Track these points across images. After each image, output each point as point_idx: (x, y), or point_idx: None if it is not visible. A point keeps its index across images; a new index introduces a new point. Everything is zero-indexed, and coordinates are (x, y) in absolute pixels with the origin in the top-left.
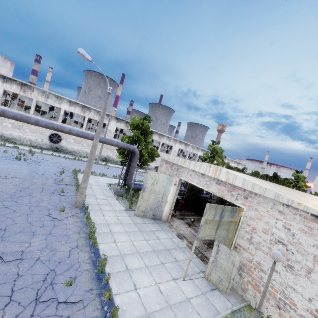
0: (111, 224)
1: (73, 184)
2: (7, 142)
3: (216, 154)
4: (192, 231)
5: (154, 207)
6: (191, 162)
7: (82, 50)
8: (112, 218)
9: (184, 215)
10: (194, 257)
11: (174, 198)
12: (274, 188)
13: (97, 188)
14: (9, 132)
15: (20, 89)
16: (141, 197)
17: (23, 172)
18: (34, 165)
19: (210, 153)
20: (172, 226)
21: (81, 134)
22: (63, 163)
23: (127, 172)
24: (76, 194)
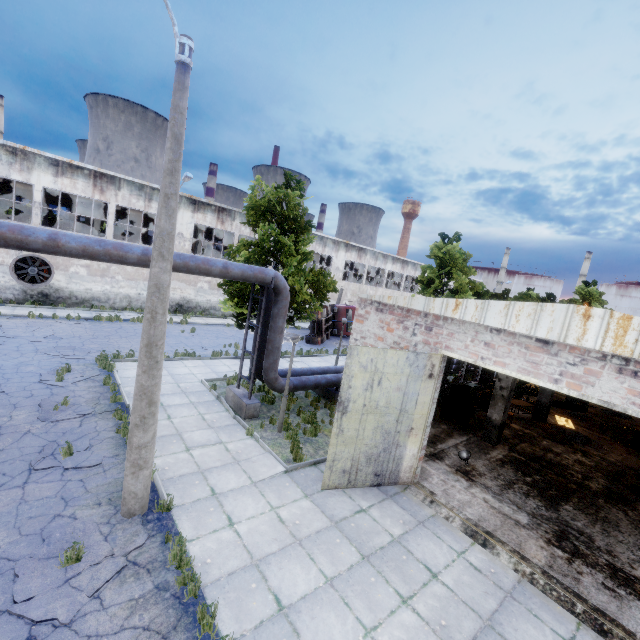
0: (269, 560)
1: (105, 405)
2: None
3: (452, 267)
4: (487, 498)
5: (378, 452)
6: (487, 305)
7: None
8: (262, 528)
9: (433, 443)
10: (571, 625)
11: (429, 413)
12: None
13: (180, 403)
14: None
15: None
16: (337, 431)
17: None
18: None
19: (440, 266)
20: (436, 499)
21: (98, 249)
22: (66, 336)
23: (261, 345)
24: (120, 447)
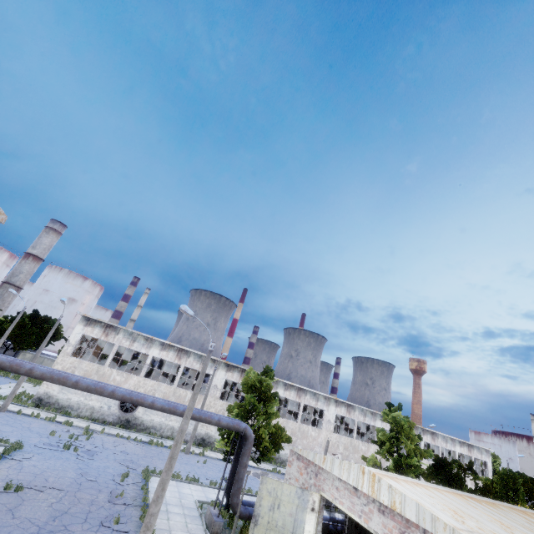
0: None
1: (139, 502)
2: (59, 413)
3: (402, 431)
4: None
5: None
6: (334, 461)
7: (184, 307)
8: None
9: None
10: None
11: None
12: (488, 525)
13: (178, 512)
14: (68, 396)
15: (103, 332)
16: None
17: (67, 475)
18: (86, 459)
19: (390, 430)
20: None
21: (167, 407)
22: (131, 452)
23: (234, 475)
24: (139, 527)
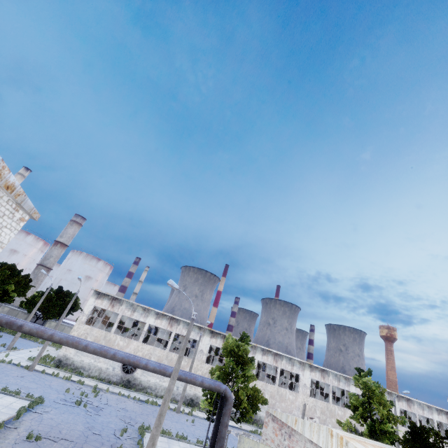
0: None
1: None
2: (74, 373)
3: (374, 397)
4: None
5: None
6: (304, 423)
7: (171, 281)
8: None
9: None
10: None
11: None
12: None
13: None
14: (81, 358)
15: (110, 303)
16: None
17: (77, 428)
18: (93, 414)
19: (362, 395)
20: None
21: (158, 369)
22: (130, 410)
23: (216, 434)
24: None
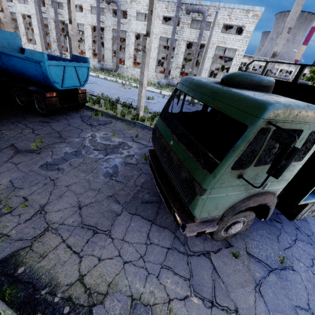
0: None
1: None
2: None
3: None
4: None
5: None
6: None
7: (294, 50)
8: None
9: None
10: None
11: None
12: None
13: None
14: None
15: (248, 59)
16: None
17: None
18: None
19: None
20: None
21: (283, 78)
22: None
23: None
24: None
